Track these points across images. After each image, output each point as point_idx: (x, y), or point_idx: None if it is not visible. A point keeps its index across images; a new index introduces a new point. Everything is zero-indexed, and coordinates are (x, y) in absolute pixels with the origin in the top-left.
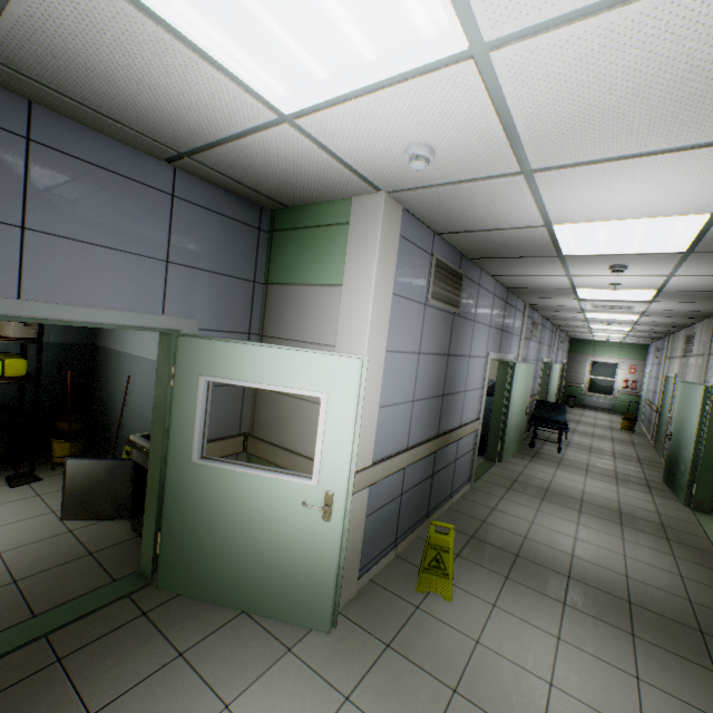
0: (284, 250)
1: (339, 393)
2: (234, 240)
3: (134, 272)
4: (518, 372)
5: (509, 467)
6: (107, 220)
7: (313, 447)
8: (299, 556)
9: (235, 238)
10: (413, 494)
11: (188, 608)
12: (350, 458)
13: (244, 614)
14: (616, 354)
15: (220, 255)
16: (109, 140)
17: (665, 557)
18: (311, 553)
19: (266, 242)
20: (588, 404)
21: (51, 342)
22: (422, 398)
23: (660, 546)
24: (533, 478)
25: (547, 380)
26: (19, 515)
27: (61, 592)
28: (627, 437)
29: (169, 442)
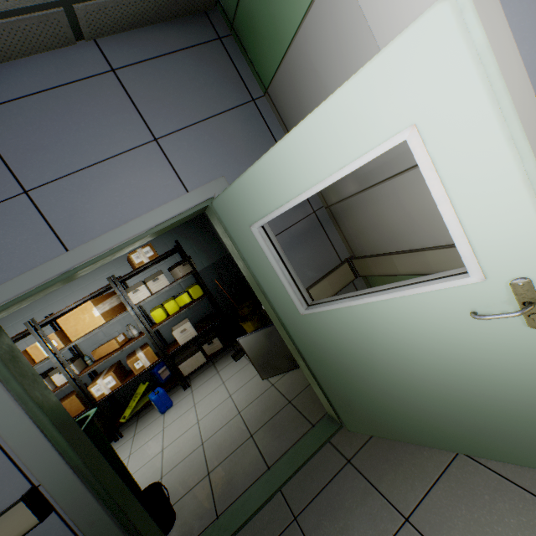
0: (252, 29)
1: (436, 107)
2: (201, 71)
3: (135, 170)
4: None
5: None
6: (78, 138)
7: (438, 230)
8: (510, 386)
9: (202, 69)
10: None
11: (389, 452)
12: (535, 204)
13: (461, 456)
14: None
15: (198, 98)
16: (24, 62)
17: None
18: (533, 379)
19: (236, 47)
20: None
21: (206, 267)
22: None
23: None
24: None
25: None
26: (243, 380)
27: (279, 442)
28: None
29: (272, 305)
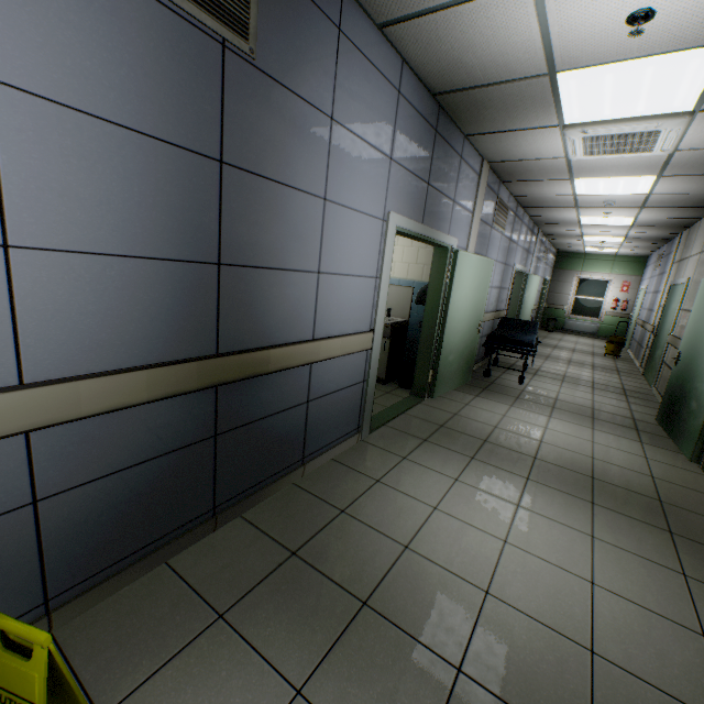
0: None
1: None
2: None
3: None
4: (464, 268)
5: (443, 405)
6: None
7: None
8: None
9: None
10: (123, 487)
11: None
12: None
13: None
14: (609, 269)
15: None
16: None
17: (670, 581)
18: None
19: None
20: (570, 329)
21: None
22: (86, 249)
23: (658, 551)
24: (471, 421)
25: (521, 295)
26: None
27: None
28: (611, 363)
29: None
